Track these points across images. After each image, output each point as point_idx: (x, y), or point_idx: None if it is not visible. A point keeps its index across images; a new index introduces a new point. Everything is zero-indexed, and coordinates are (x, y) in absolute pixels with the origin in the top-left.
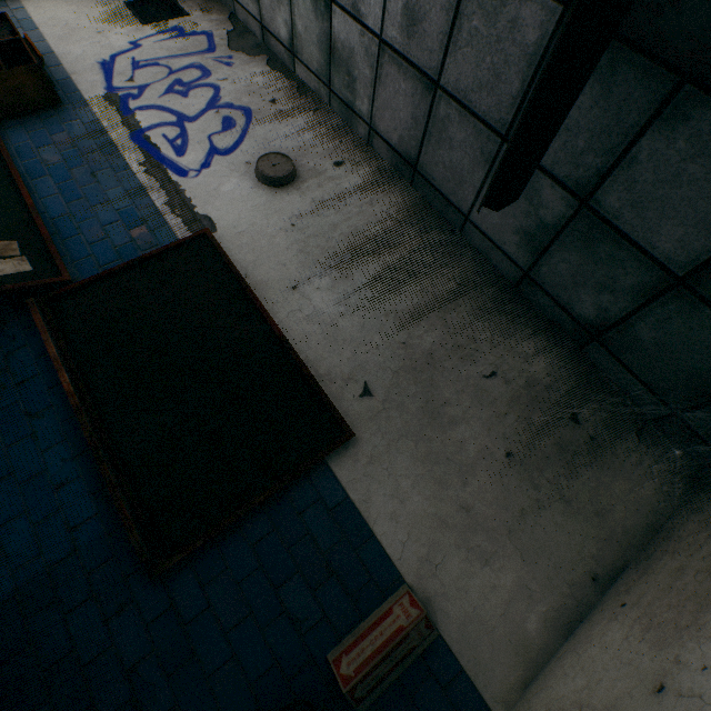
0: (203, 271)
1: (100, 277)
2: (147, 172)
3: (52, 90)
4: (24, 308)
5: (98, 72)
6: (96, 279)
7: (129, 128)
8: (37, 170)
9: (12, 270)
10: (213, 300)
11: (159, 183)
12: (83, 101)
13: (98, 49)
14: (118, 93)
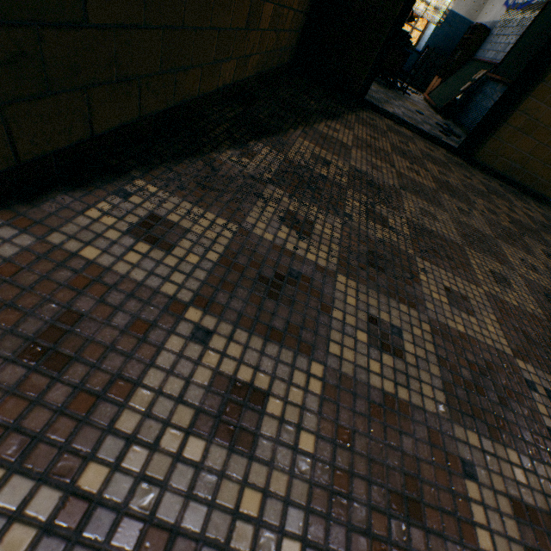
0: (546, 15)
1: (506, 54)
2: (522, 14)
3: (486, 29)
4: (485, 82)
5: (502, 9)
6: (505, 56)
7: (514, 10)
8: (485, 54)
9: (480, 75)
10: (550, 18)
11: (527, 11)
12: (497, 22)
13: (501, 3)
14: (510, 6)
